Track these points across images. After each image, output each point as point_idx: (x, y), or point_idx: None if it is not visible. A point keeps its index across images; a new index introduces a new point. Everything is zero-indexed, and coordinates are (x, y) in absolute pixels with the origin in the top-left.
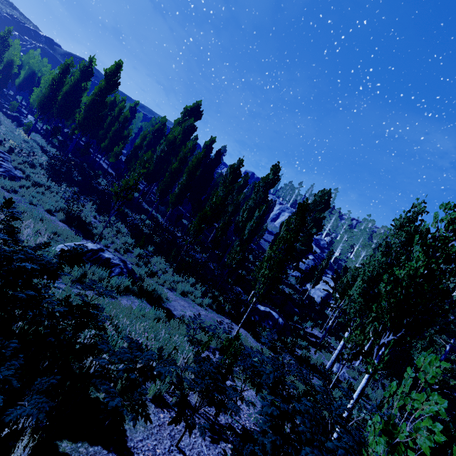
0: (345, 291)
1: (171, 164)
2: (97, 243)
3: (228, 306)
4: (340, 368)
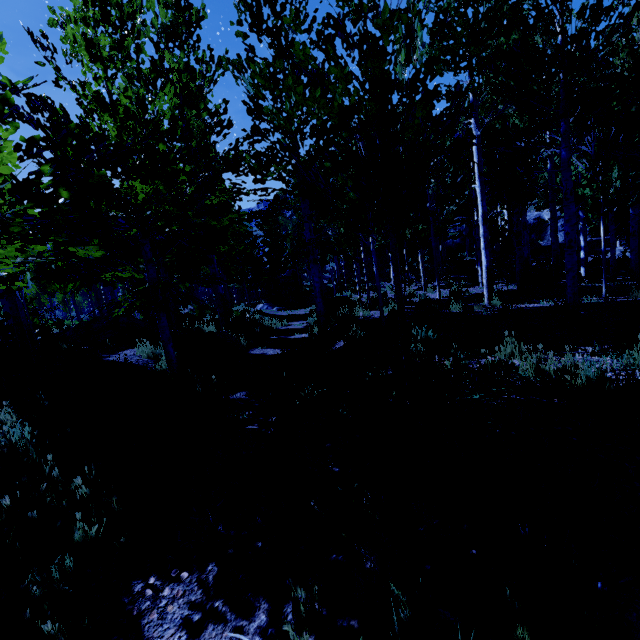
0: None
1: None
2: None
3: None
4: None
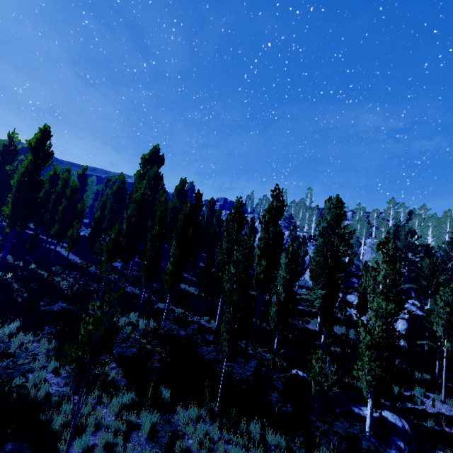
0: None
1: (146, 226)
2: None
3: None
4: None
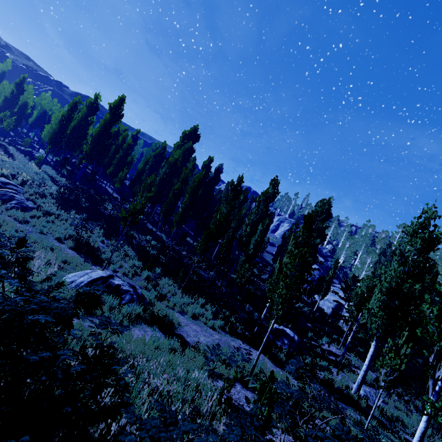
0: (362, 304)
1: (173, 184)
2: (105, 268)
3: (240, 326)
4: (367, 390)
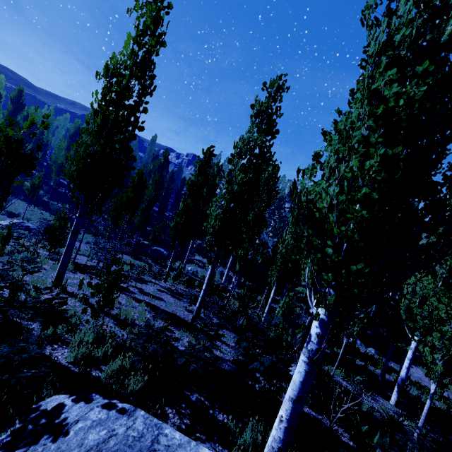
0: None
1: None
2: None
3: None
4: (193, 267)
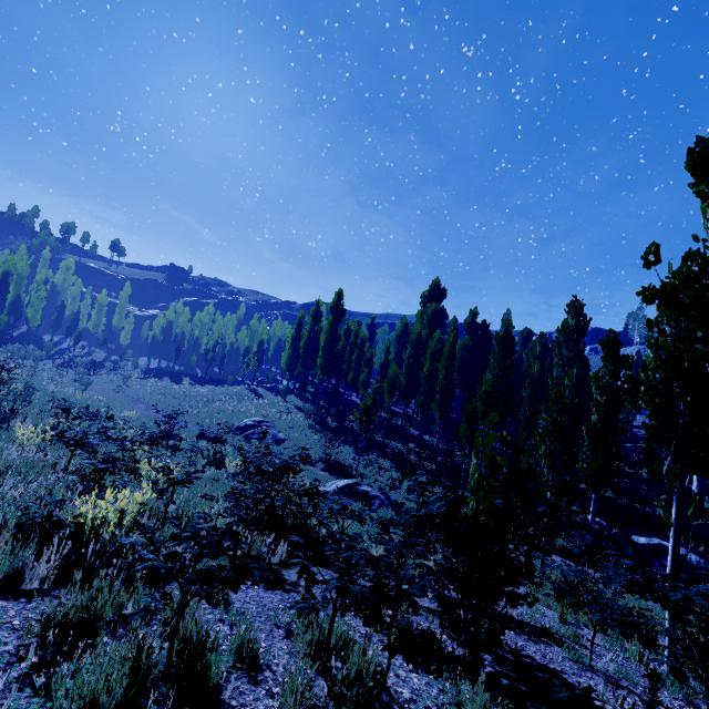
0: None
1: None
2: None
3: (561, 539)
4: None
